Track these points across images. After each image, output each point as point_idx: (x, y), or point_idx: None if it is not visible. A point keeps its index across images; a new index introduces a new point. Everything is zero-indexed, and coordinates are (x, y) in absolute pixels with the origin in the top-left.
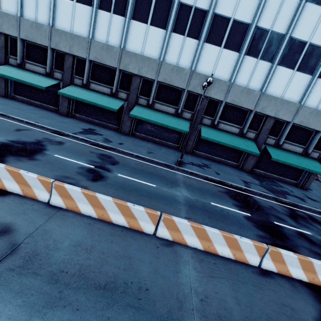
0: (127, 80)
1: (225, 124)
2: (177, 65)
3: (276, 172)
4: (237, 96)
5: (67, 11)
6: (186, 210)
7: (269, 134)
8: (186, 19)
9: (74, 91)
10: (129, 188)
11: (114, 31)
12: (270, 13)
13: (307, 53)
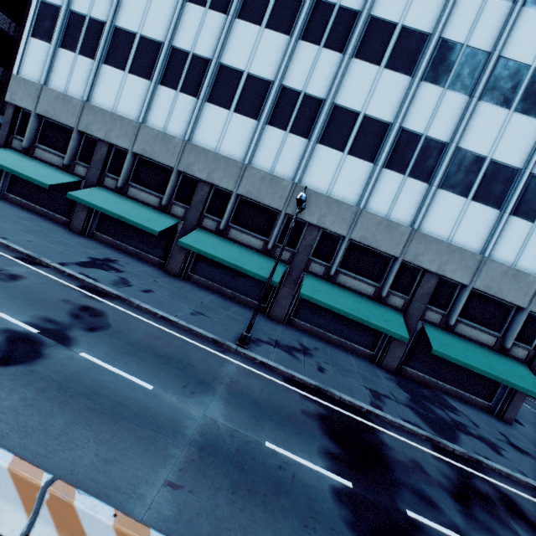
0: (190, 188)
1: (349, 277)
2: (271, 172)
3: (446, 378)
4: (370, 231)
5: (113, 83)
6: (186, 460)
7: (429, 303)
8: (291, 109)
9: (98, 195)
10: (78, 390)
11: (177, 116)
12: (422, 111)
13: (487, 174)
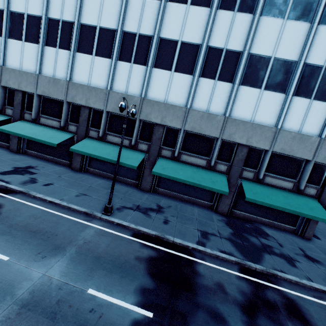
0: (77, 112)
1: (188, 155)
2: (126, 93)
3: (263, 214)
4: (197, 122)
5: (17, 50)
6: (1, 319)
7: (245, 166)
8: (131, 47)
9: (19, 126)
10: None
11: (60, 65)
12: (221, 31)
13: (273, 69)
